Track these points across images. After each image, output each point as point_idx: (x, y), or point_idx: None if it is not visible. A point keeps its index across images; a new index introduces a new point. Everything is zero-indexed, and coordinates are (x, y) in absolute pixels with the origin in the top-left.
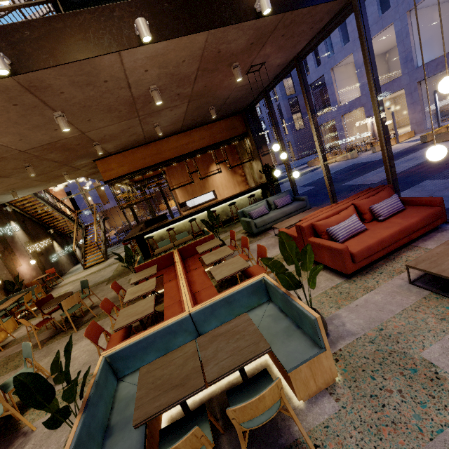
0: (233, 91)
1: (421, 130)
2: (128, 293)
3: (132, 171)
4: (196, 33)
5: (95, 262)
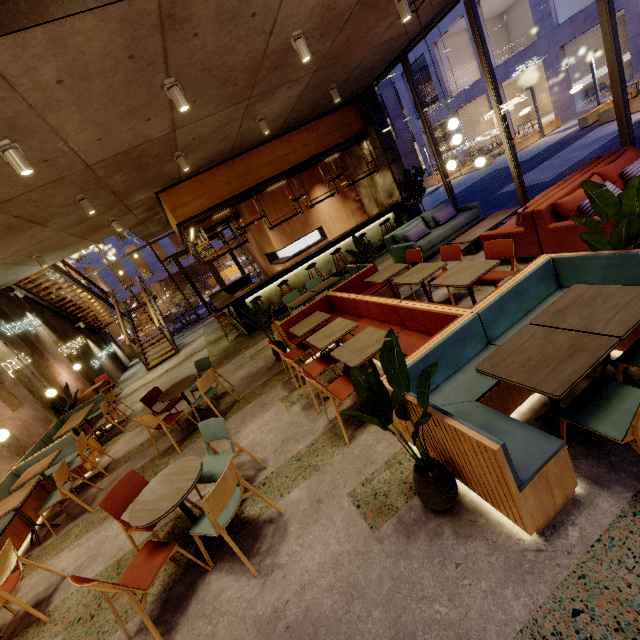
0: (368, 54)
1: (570, 116)
2: (315, 341)
3: (215, 204)
4: None
5: (163, 358)
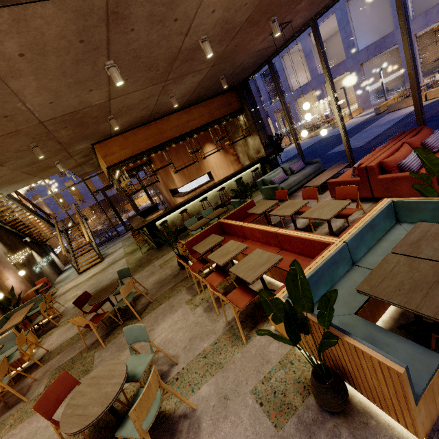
0: (248, 57)
1: (367, 107)
2: (215, 258)
3: (136, 154)
4: None
5: (91, 264)
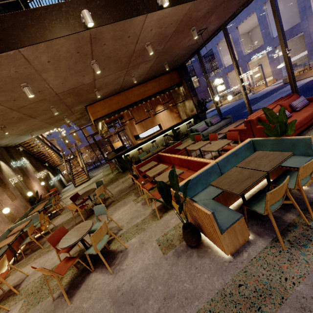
0: (181, 50)
1: (280, 78)
2: (149, 173)
3: (111, 112)
4: (187, 2)
5: (82, 182)
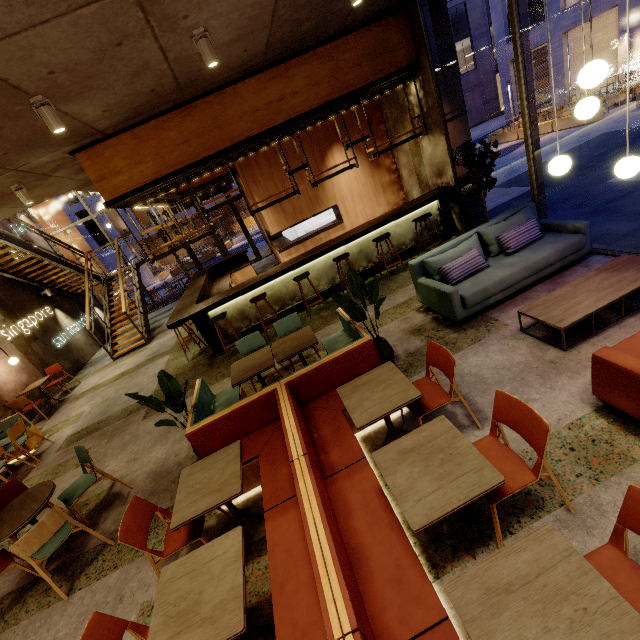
0: None
1: None
2: (160, 608)
3: (164, 174)
4: None
5: (131, 347)
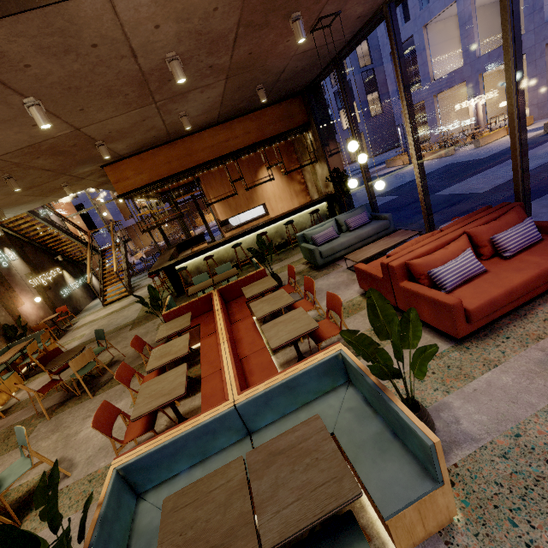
0: (290, 61)
1: (544, 115)
2: (153, 357)
3: (155, 180)
4: None
5: (117, 297)
